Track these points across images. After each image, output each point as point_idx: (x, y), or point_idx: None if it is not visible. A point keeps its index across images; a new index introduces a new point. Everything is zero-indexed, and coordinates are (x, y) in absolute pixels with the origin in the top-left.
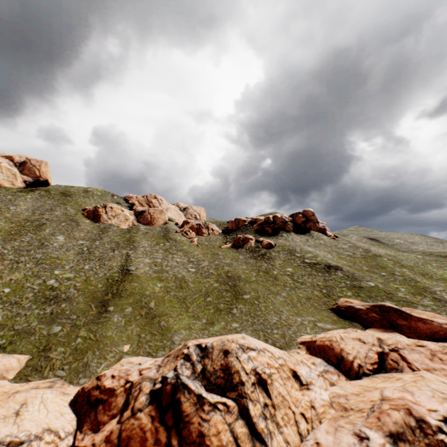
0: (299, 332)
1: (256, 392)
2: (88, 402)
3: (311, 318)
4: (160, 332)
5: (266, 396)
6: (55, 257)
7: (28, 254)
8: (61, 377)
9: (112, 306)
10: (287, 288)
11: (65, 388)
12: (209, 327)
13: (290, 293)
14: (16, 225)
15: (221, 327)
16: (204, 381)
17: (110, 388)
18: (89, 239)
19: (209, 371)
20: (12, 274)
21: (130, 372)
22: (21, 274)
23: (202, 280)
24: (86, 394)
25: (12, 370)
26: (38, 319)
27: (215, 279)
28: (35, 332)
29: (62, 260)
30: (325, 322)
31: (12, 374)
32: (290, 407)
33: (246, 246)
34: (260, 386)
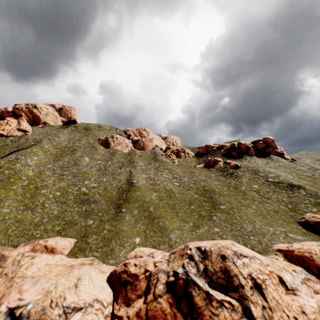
0: (274, 241)
1: (255, 295)
2: (119, 282)
3: (281, 228)
4: (160, 230)
5: (262, 299)
6: (84, 172)
7: (68, 170)
8: (97, 257)
9: (124, 208)
10: (255, 201)
11: (101, 266)
12: (195, 229)
13: (258, 206)
14: (59, 150)
15: (205, 230)
16: (207, 279)
17: (134, 274)
18: (104, 160)
19: (210, 271)
20: (60, 182)
21: (147, 263)
22: (65, 183)
23: (185, 192)
24: (117, 276)
25: (66, 248)
26: (78, 214)
27: (195, 191)
28: (77, 223)
29: (89, 174)
30: (295, 233)
31: (66, 251)
32: (284, 311)
33: (216, 167)
34: (256, 290)
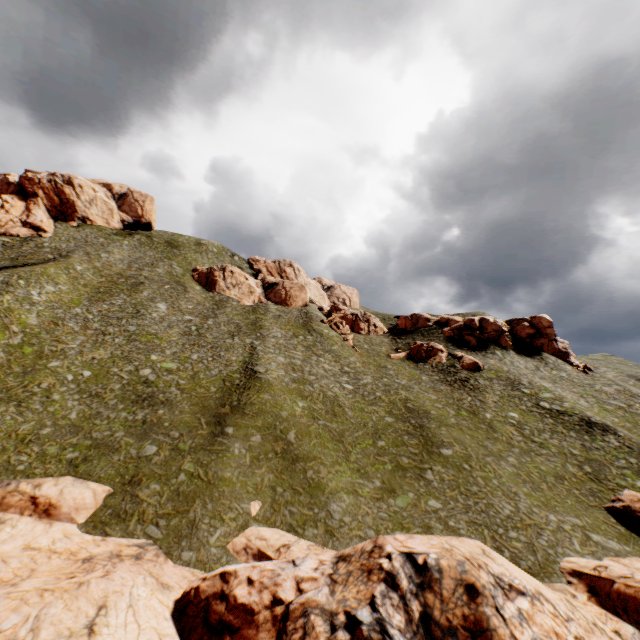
0: (561, 547)
1: None
2: (204, 622)
3: (574, 519)
4: (308, 490)
5: None
6: (153, 333)
7: (118, 324)
8: (154, 540)
9: (230, 426)
10: (515, 448)
11: (161, 567)
12: (387, 497)
13: (522, 460)
14: (106, 279)
15: (409, 502)
16: None
17: (244, 605)
18: (199, 314)
19: (439, 625)
20: (95, 349)
21: (281, 580)
22: (107, 351)
23: (365, 407)
24: (201, 605)
25: (83, 509)
26: (125, 427)
27: (386, 408)
28: (120, 449)
29: (162, 339)
30: (604, 534)
31: (83, 516)
32: None
33: (431, 361)
34: None
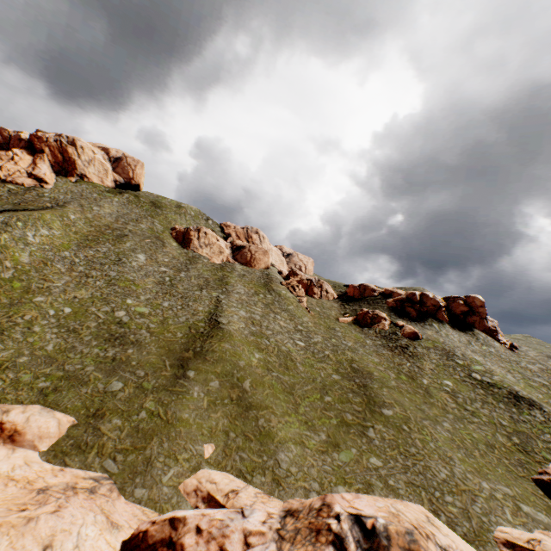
0: (494, 516)
1: None
2: None
3: (505, 488)
4: (258, 438)
5: None
6: (131, 280)
7: (101, 268)
8: (110, 474)
9: (192, 370)
10: (449, 414)
11: (113, 503)
12: (331, 450)
13: (456, 426)
14: (95, 229)
15: (352, 457)
16: None
17: None
18: (174, 266)
19: None
20: (78, 289)
21: (229, 532)
22: (88, 292)
23: (315, 363)
24: (148, 550)
25: (47, 438)
26: (96, 362)
27: (334, 366)
28: (89, 382)
29: (138, 286)
30: (533, 505)
31: (45, 444)
32: None
33: (375, 328)
34: None
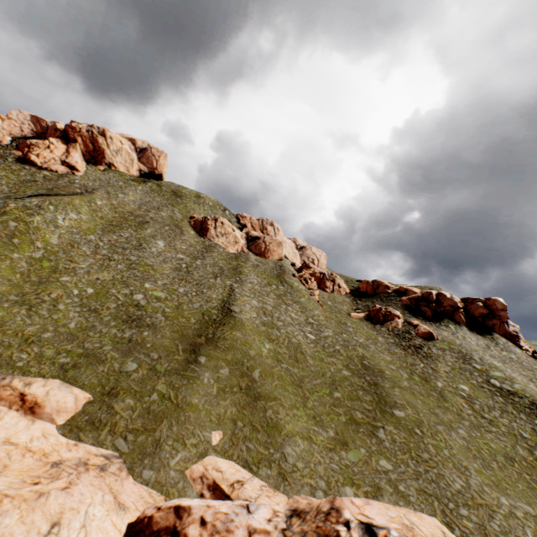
0: (514, 536)
1: None
2: None
3: (526, 506)
4: (265, 429)
5: None
6: (150, 265)
7: (122, 253)
8: (120, 453)
9: (203, 356)
10: (465, 421)
11: (121, 483)
12: (339, 448)
13: (472, 434)
14: (119, 215)
15: (361, 458)
16: None
17: None
18: (191, 254)
19: None
20: (100, 271)
21: (233, 527)
22: (109, 274)
23: (325, 357)
24: None
25: (64, 412)
26: (113, 342)
27: (344, 362)
28: (106, 361)
29: (156, 271)
30: None
31: (62, 418)
32: None
33: (388, 325)
34: None
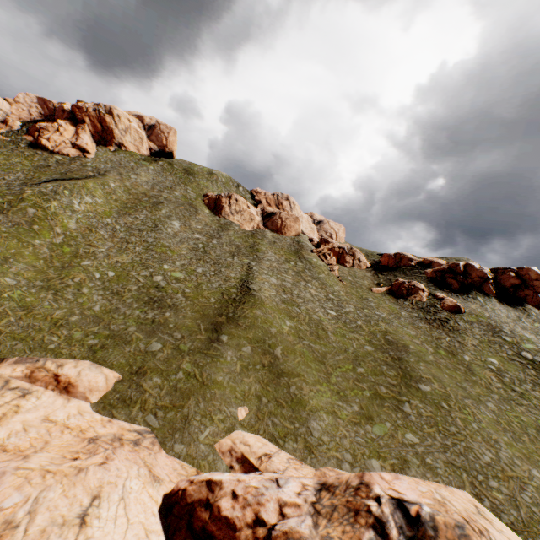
0: None
1: None
2: (188, 526)
3: None
4: (290, 404)
5: None
6: (167, 246)
7: (139, 235)
8: (152, 428)
9: (225, 335)
10: (494, 394)
11: (155, 456)
12: (364, 422)
13: (502, 407)
14: (133, 197)
15: (386, 431)
16: None
17: (227, 519)
18: (206, 233)
19: None
20: (119, 254)
21: (264, 500)
22: (128, 257)
23: (346, 333)
24: (187, 508)
25: (96, 391)
26: (137, 323)
27: (366, 337)
28: (131, 342)
29: (174, 252)
30: None
31: (95, 397)
32: None
33: (411, 299)
34: None
